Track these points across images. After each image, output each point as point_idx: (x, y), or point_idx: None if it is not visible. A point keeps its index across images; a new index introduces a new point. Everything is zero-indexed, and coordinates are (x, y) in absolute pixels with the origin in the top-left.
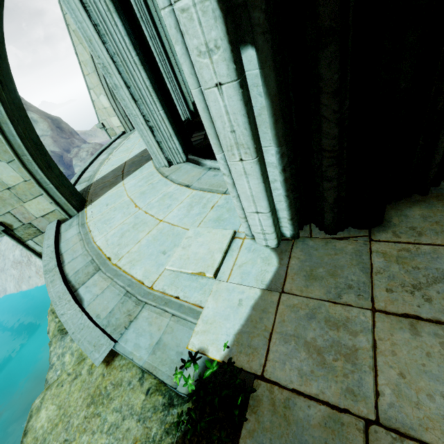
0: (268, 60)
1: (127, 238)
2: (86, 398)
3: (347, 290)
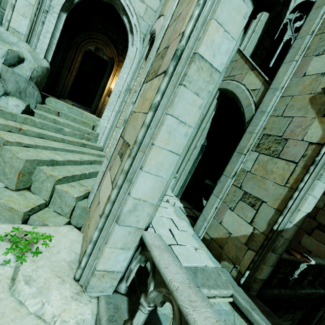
0: None
1: None
2: None
3: None
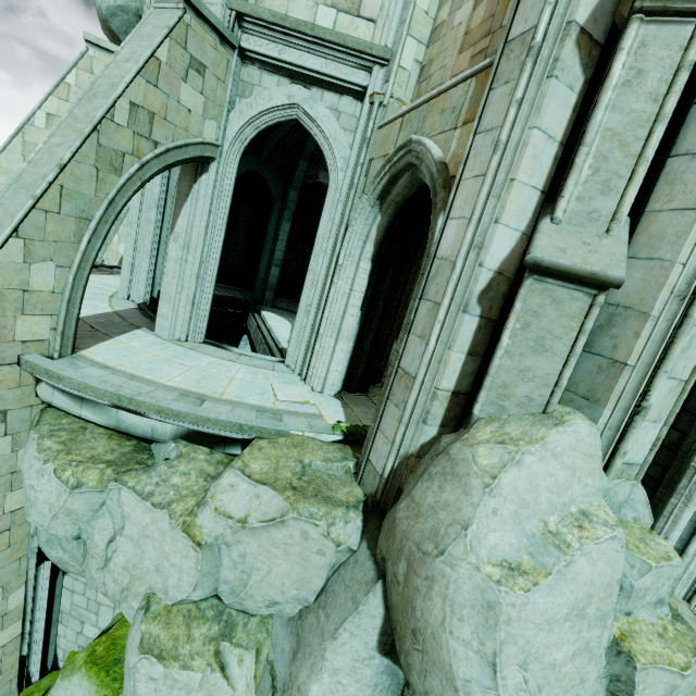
0: (364, 316)
1: (209, 384)
2: (289, 447)
3: (372, 408)
